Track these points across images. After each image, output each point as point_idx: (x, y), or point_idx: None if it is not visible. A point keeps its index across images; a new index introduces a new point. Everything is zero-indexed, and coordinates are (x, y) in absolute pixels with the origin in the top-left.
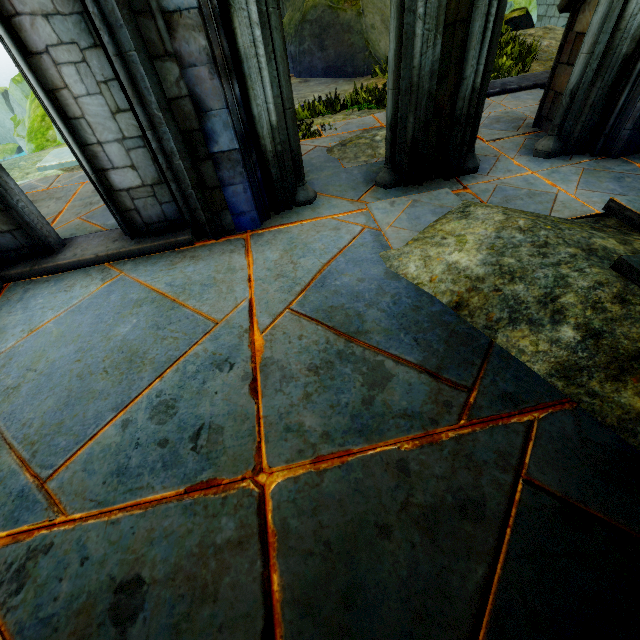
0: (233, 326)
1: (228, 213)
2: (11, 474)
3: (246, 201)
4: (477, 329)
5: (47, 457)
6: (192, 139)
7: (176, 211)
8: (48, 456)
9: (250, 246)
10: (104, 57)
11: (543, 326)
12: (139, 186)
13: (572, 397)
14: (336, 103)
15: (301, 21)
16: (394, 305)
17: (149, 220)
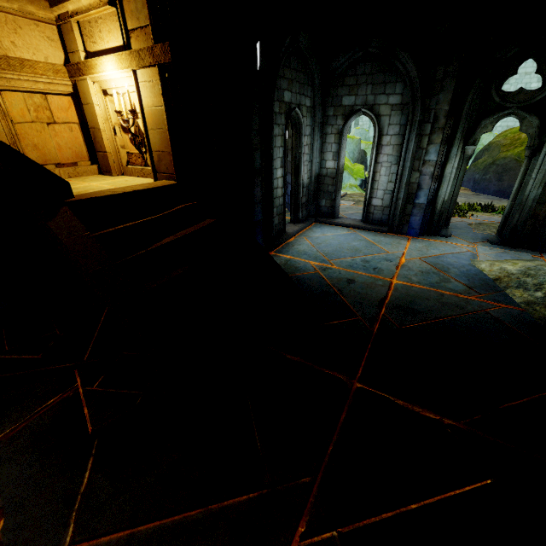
0: (395, 255)
1: (407, 226)
2: (320, 256)
3: (417, 224)
4: (499, 287)
5: (330, 257)
6: (410, 196)
7: (386, 219)
8: (330, 257)
9: (410, 240)
10: (397, 167)
11: (529, 291)
12: (379, 206)
13: (525, 309)
14: (489, 208)
15: (491, 163)
16: (466, 271)
17: (374, 219)
